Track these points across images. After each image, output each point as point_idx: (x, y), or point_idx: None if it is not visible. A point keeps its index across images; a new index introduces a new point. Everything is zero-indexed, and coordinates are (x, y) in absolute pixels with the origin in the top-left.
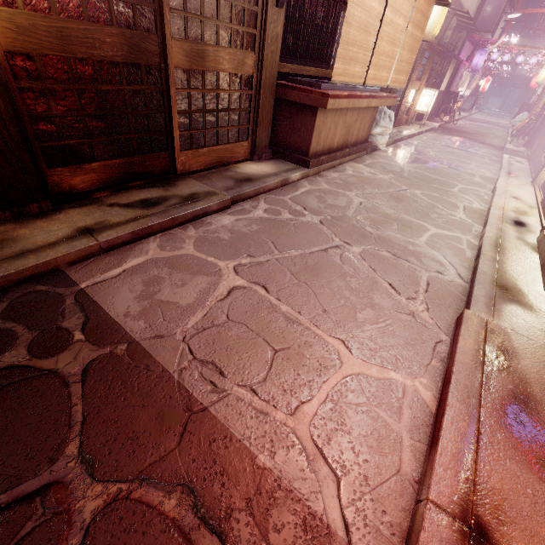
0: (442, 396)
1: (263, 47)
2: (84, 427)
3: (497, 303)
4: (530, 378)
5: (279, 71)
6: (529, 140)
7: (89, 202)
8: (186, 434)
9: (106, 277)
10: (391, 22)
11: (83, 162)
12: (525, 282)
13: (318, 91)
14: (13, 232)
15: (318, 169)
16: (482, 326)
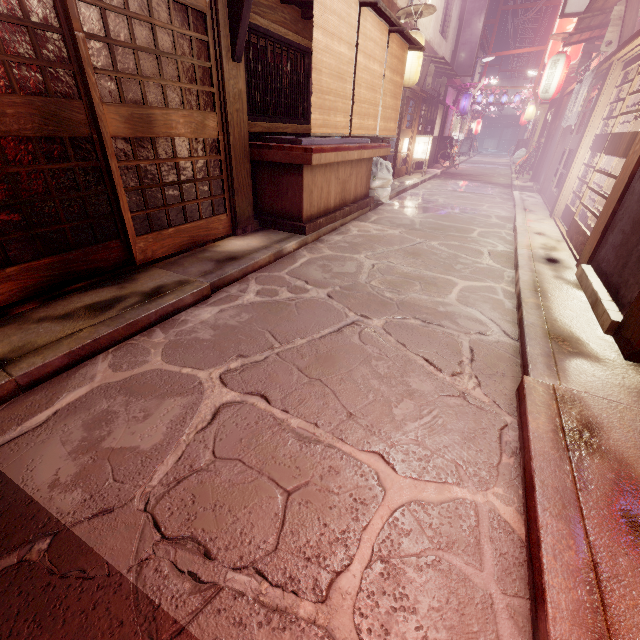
0: (529, 511)
1: (225, 106)
2: None
3: (558, 360)
4: (629, 457)
5: (251, 131)
6: (534, 174)
7: (6, 321)
8: None
9: (26, 428)
10: (366, 68)
11: None
12: (581, 327)
13: (299, 147)
14: None
15: (318, 234)
16: (550, 395)
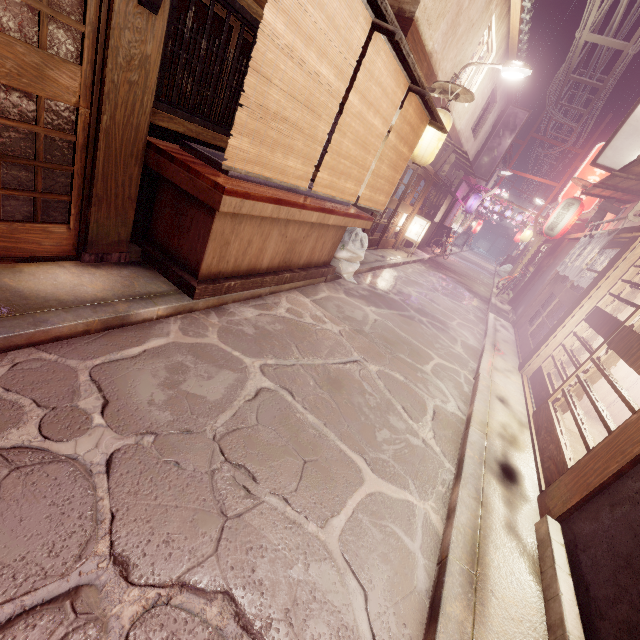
0: None
1: (104, 64)
2: None
3: None
4: None
5: (159, 125)
6: (513, 298)
7: None
8: None
9: None
10: (360, 116)
11: None
12: None
13: (209, 177)
14: None
15: (221, 300)
16: None
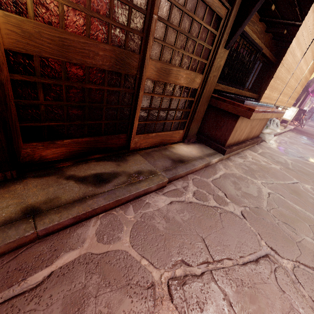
0: None
1: (209, 72)
2: None
3: None
4: None
5: (214, 88)
6: None
7: (52, 171)
8: None
9: (26, 286)
10: (300, 67)
11: (57, 138)
12: None
13: (245, 106)
14: None
15: (229, 155)
16: None
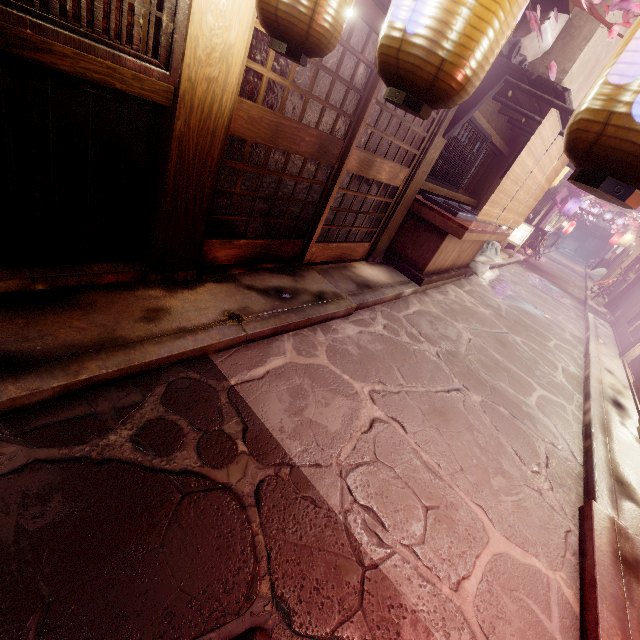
0: (587, 599)
1: (418, 166)
2: (271, 565)
3: (618, 500)
4: None
5: (420, 188)
6: (610, 302)
7: (227, 278)
8: (365, 594)
9: (253, 376)
10: (534, 177)
11: (234, 236)
12: (637, 479)
13: (458, 221)
14: (165, 301)
15: (426, 287)
16: (611, 525)
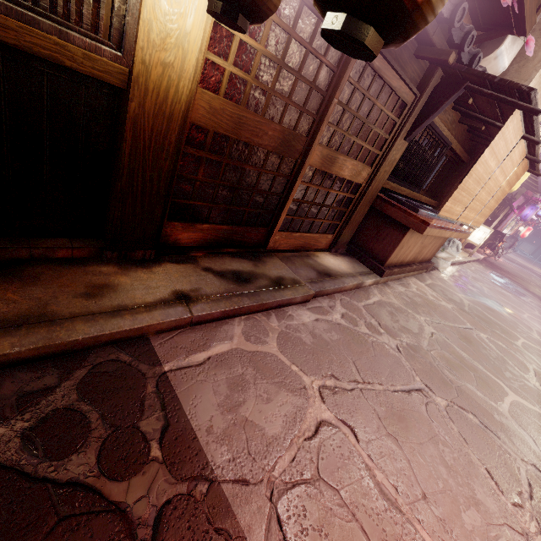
0: None
1: (380, 166)
2: None
3: None
4: None
5: (382, 186)
6: None
7: (187, 259)
8: None
9: (191, 362)
10: (495, 178)
11: (197, 221)
12: None
13: (419, 217)
14: (114, 278)
15: (387, 279)
16: None
